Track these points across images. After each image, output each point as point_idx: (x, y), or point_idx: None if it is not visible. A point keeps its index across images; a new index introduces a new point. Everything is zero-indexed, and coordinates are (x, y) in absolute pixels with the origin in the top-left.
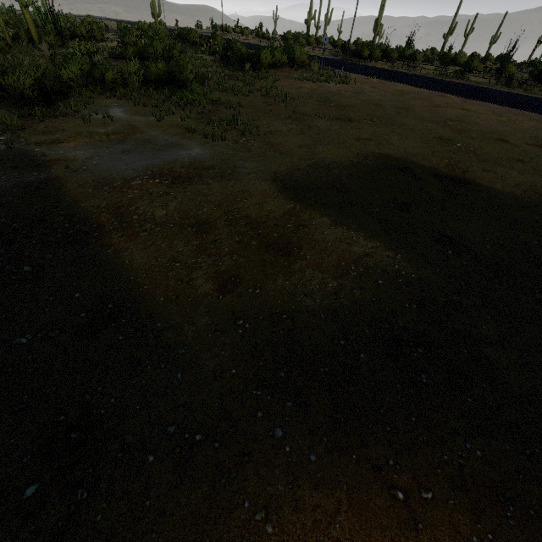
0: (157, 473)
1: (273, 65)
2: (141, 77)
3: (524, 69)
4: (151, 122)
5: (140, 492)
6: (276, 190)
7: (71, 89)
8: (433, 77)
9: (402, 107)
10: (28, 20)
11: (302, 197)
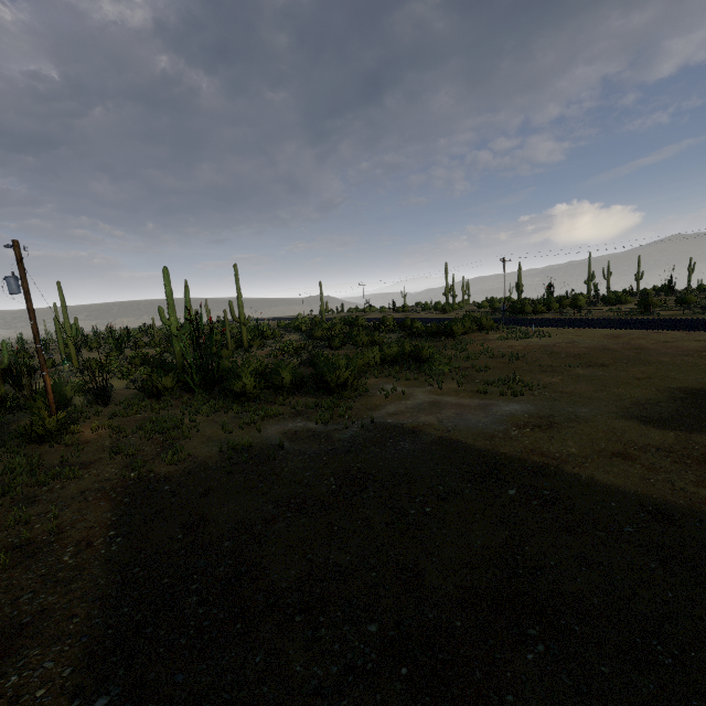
0: None
1: (464, 333)
2: (379, 359)
3: (698, 295)
4: (433, 391)
5: None
6: (639, 425)
7: None
8: (618, 318)
9: (633, 347)
10: (244, 333)
11: (670, 427)
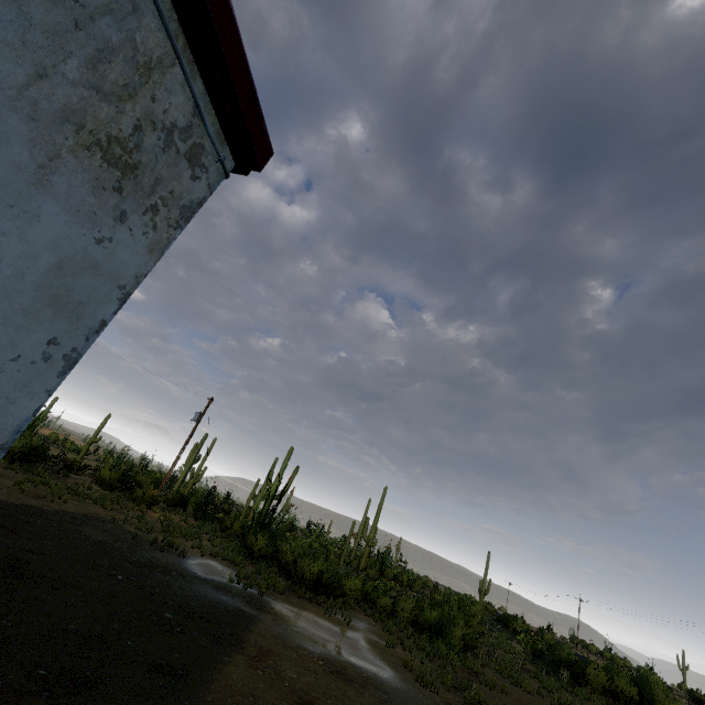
0: None
1: (610, 691)
2: (412, 616)
3: None
4: (380, 643)
5: None
6: None
7: (343, 594)
8: None
9: None
10: (365, 554)
11: None
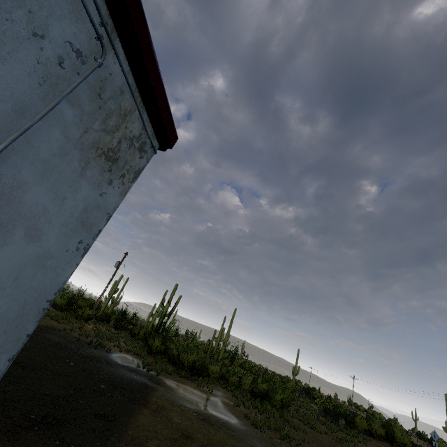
0: (53, 445)
1: (368, 432)
2: (250, 388)
3: None
4: (230, 404)
5: (43, 442)
6: None
7: (208, 375)
8: None
9: None
10: (222, 350)
11: None
